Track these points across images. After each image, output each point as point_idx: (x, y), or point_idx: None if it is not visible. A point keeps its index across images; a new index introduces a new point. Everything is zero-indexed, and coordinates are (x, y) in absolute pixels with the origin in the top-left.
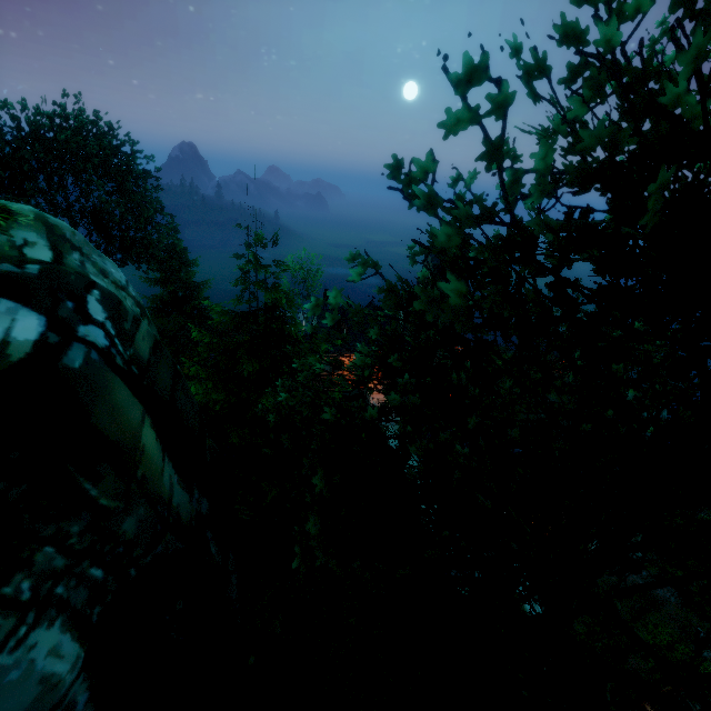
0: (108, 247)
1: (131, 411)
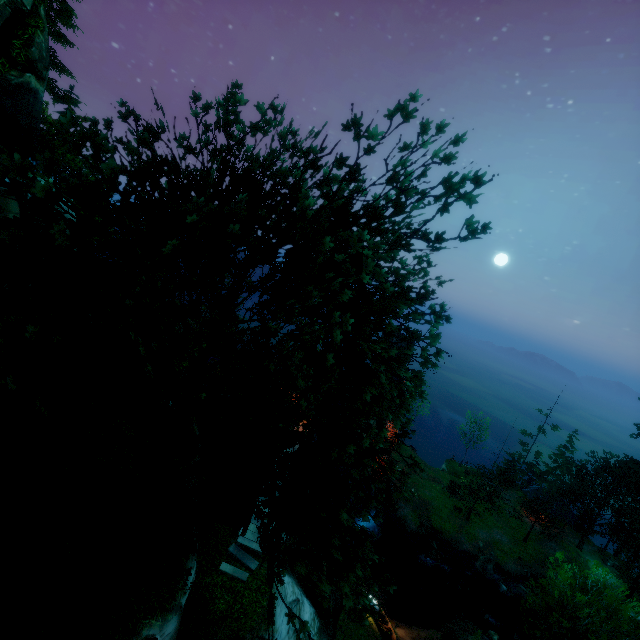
0: None
1: (13, 208)
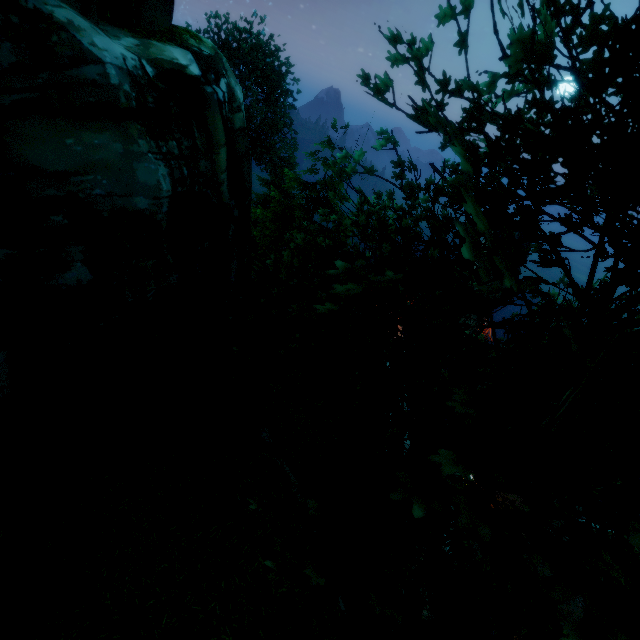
0: None
1: (220, 134)
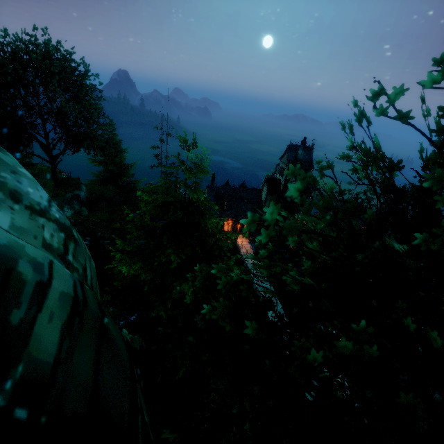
0: (67, 138)
1: None
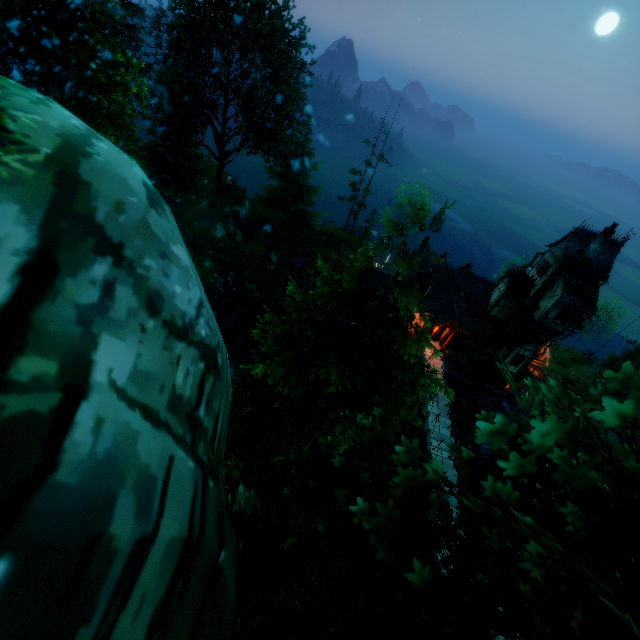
0: (247, 131)
1: None
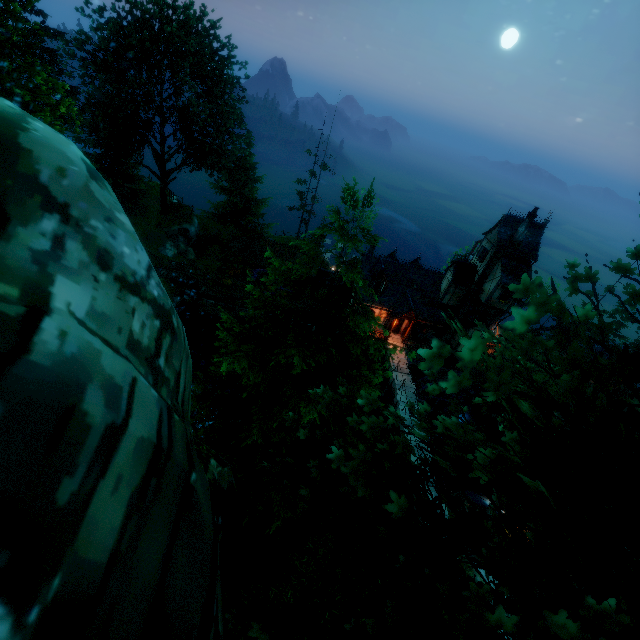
0: (188, 148)
1: None
